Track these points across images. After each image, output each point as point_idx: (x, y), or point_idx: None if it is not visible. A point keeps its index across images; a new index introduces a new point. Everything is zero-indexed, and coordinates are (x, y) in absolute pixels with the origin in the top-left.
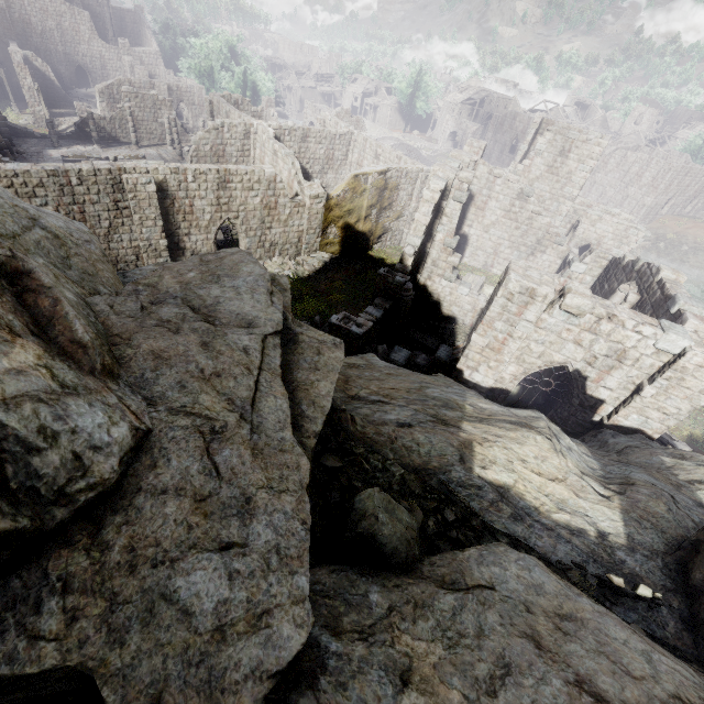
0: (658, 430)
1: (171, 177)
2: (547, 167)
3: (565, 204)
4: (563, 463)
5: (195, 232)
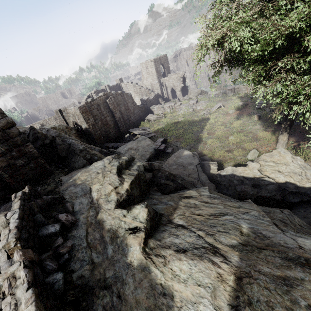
0: (86, 126)
1: (43, 122)
2: (146, 73)
3: (156, 80)
4: None
5: None
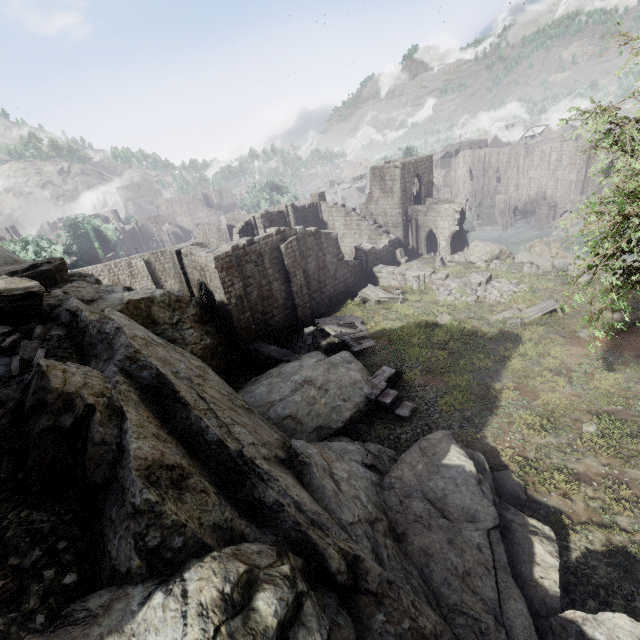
0: (224, 298)
1: (151, 257)
2: (379, 190)
3: (398, 208)
4: None
5: (169, 280)
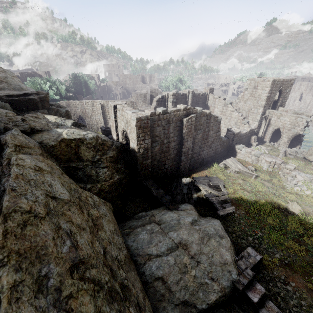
0: (136, 147)
1: (105, 103)
2: (250, 94)
3: (260, 109)
4: (53, 119)
5: None
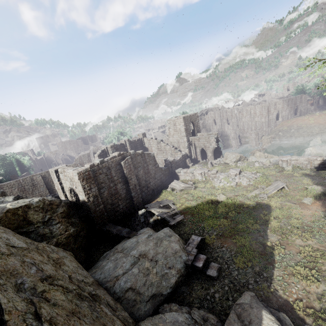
0: (85, 198)
1: (46, 173)
2: (173, 130)
3: (184, 138)
4: None
5: None
